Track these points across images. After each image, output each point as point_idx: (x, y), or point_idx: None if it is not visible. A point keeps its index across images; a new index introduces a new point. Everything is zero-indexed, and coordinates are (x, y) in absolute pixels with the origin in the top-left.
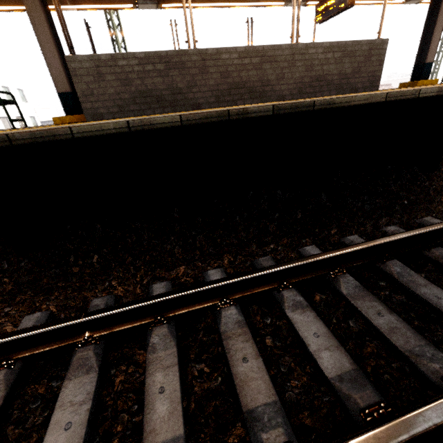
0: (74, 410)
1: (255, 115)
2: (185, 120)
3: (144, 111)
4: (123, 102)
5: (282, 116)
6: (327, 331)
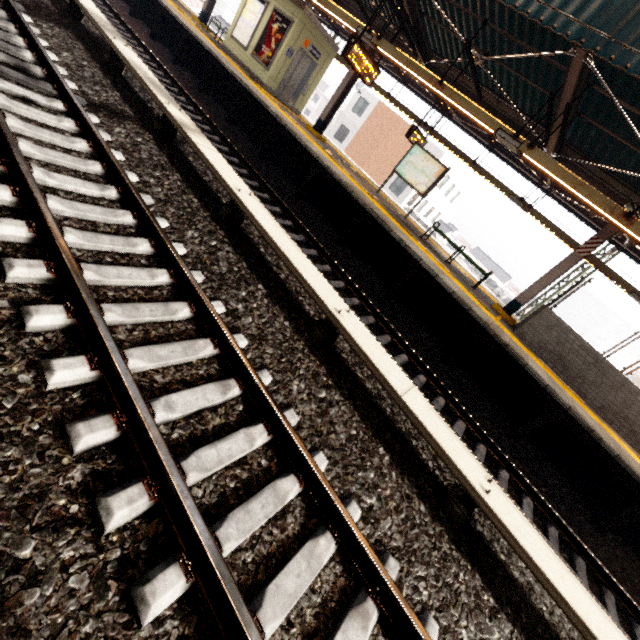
0: (458, 431)
1: (604, 447)
2: (570, 410)
3: (548, 362)
4: (544, 347)
5: (619, 465)
6: (531, 518)
